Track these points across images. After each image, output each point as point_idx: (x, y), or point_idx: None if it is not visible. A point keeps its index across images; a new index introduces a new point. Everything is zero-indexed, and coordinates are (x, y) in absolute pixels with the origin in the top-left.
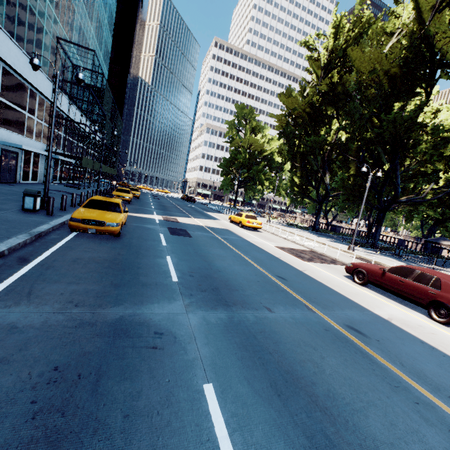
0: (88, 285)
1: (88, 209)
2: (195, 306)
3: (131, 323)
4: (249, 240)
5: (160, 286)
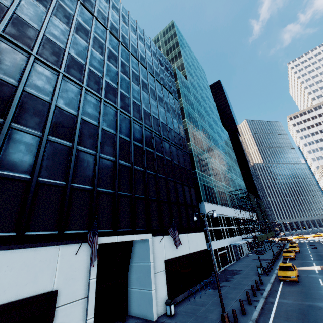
0: (297, 297)
1: (281, 270)
2: None
3: (312, 305)
4: None
5: (320, 299)
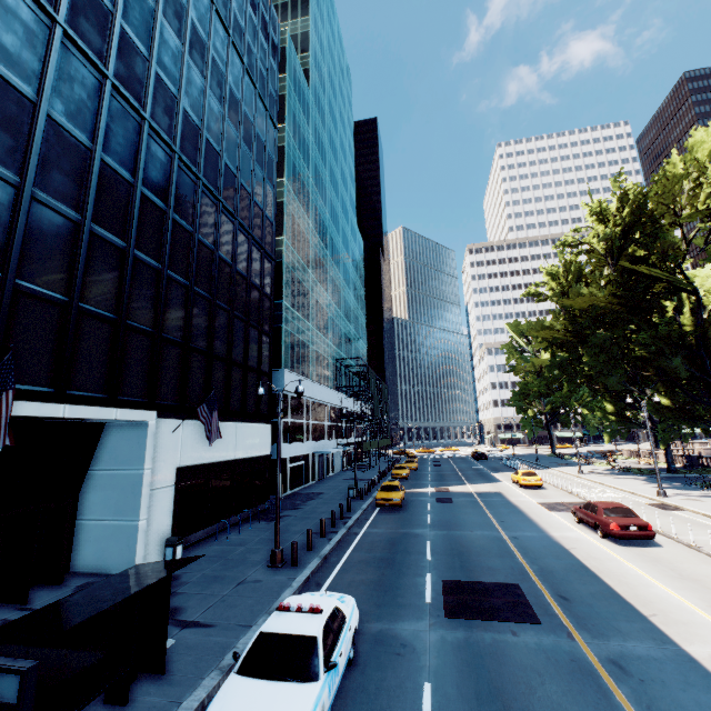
0: (392, 525)
1: (382, 492)
2: (434, 530)
3: (408, 533)
4: (510, 500)
5: (421, 525)
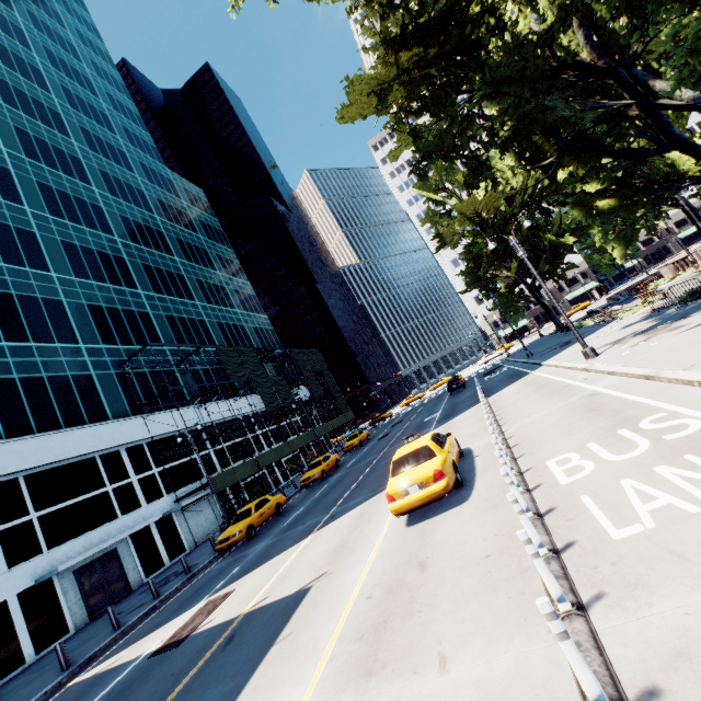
0: None
1: None
2: None
3: None
4: None
5: None
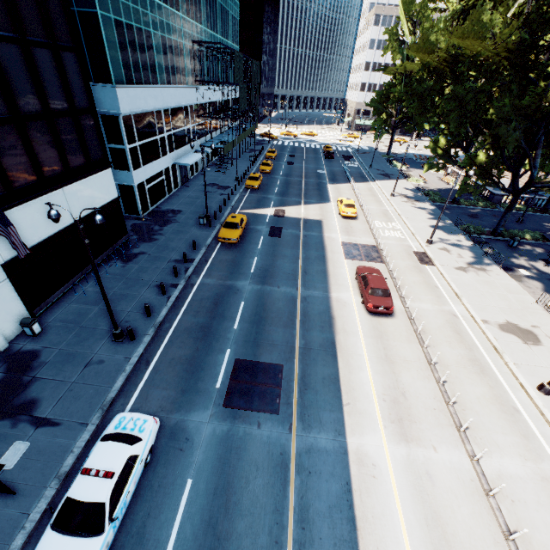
0: (224, 273)
1: (225, 229)
2: (252, 283)
3: (232, 286)
4: (324, 236)
5: (245, 274)
